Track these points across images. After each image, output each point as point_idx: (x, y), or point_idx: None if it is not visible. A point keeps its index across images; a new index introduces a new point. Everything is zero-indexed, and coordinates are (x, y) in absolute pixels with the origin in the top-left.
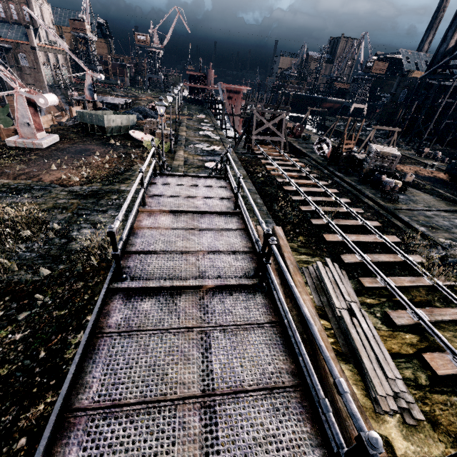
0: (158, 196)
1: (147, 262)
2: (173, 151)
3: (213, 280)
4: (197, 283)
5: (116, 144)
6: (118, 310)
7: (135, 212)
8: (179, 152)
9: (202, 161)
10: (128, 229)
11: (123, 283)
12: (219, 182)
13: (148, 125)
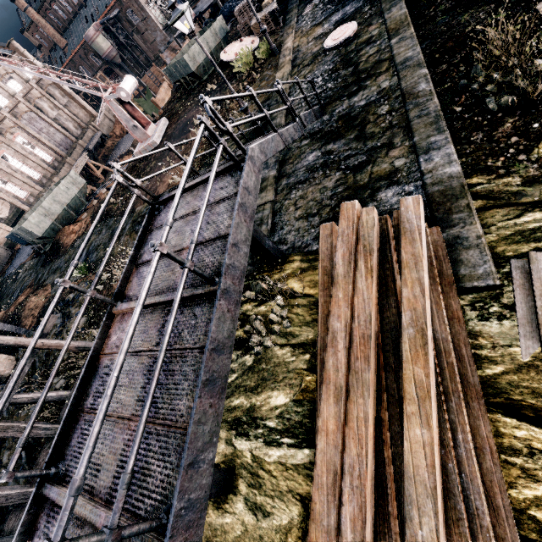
0: (144, 264)
1: (84, 438)
2: (279, 47)
3: (106, 518)
4: (92, 516)
5: (213, 90)
6: (39, 533)
7: (101, 325)
8: (286, 43)
9: (321, 39)
10: (36, 414)
11: (48, 489)
12: (232, 180)
13: (241, 19)
